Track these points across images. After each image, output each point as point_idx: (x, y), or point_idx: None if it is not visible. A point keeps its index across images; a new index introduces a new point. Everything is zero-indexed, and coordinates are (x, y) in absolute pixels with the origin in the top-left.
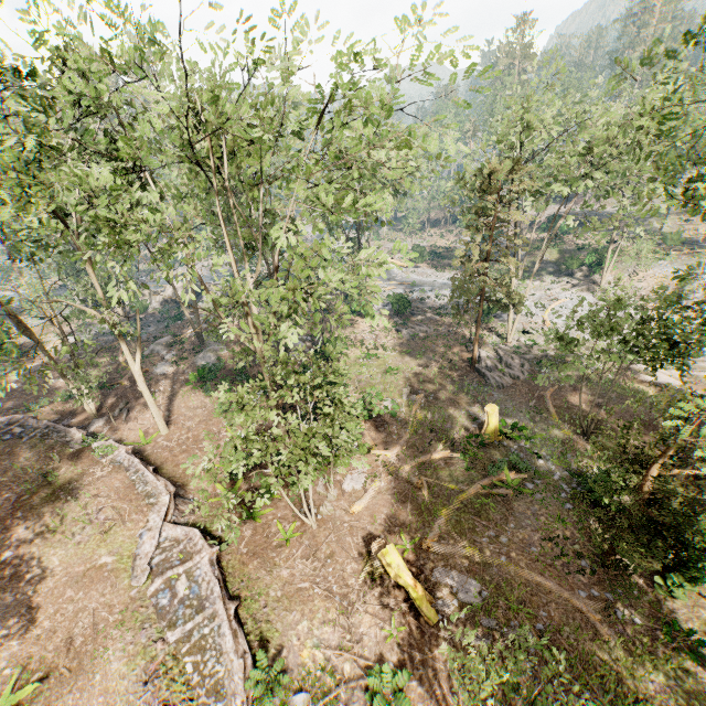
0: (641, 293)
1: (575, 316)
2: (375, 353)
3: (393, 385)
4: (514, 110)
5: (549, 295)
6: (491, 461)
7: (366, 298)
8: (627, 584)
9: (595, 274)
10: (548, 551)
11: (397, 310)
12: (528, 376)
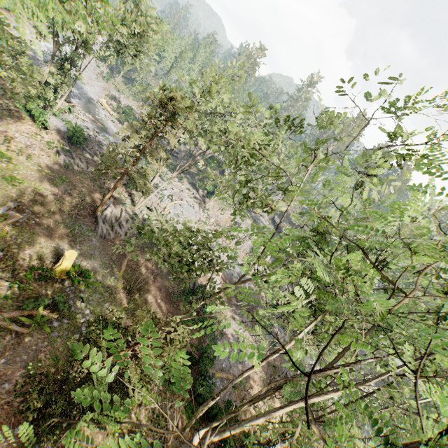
0: (218, 220)
1: (183, 214)
2: (11, 157)
3: (3, 193)
4: (213, 76)
5: (180, 194)
6: (39, 295)
7: (54, 110)
8: (40, 439)
9: (208, 198)
10: (21, 387)
11: (71, 137)
12: (128, 238)
